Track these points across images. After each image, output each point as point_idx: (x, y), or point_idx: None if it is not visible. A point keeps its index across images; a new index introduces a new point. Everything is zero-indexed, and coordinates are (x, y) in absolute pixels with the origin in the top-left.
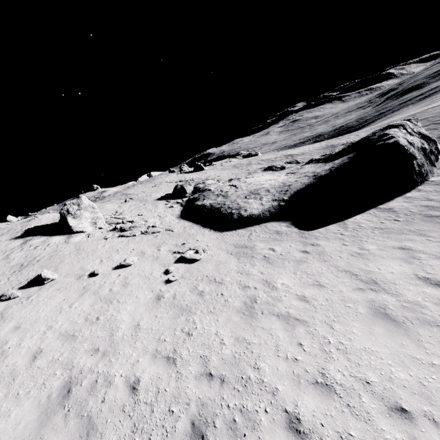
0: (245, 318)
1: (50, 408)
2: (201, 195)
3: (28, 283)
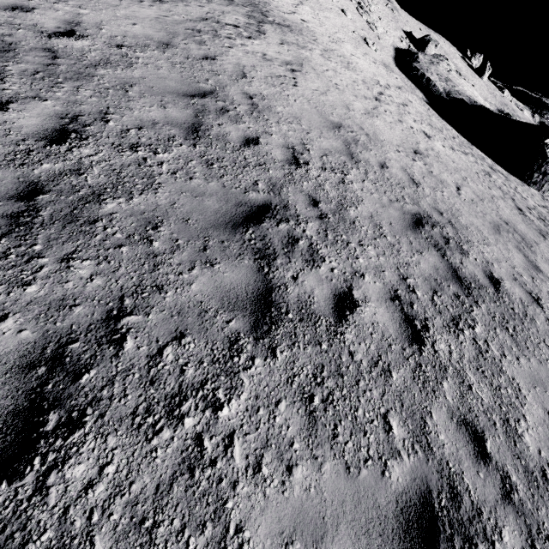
0: (356, 48)
1: None
2: (425, 53)
3: None
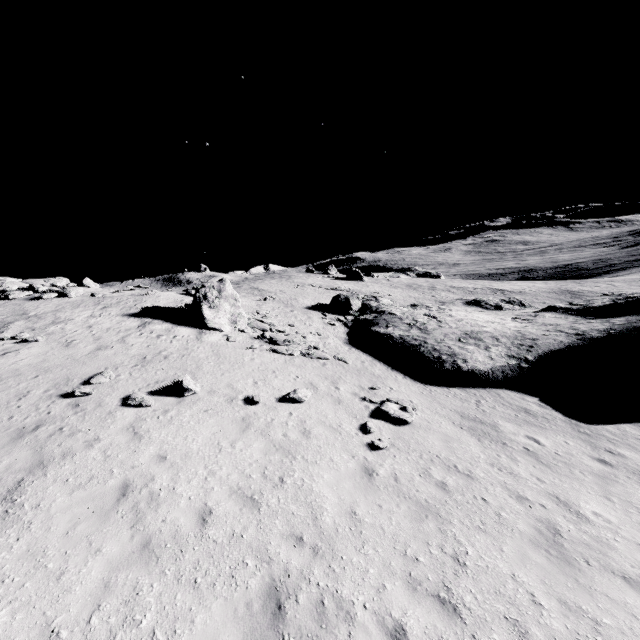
0: (557, 563)
1: (257, 630)
2: (380, 318)
3: (160, 388)
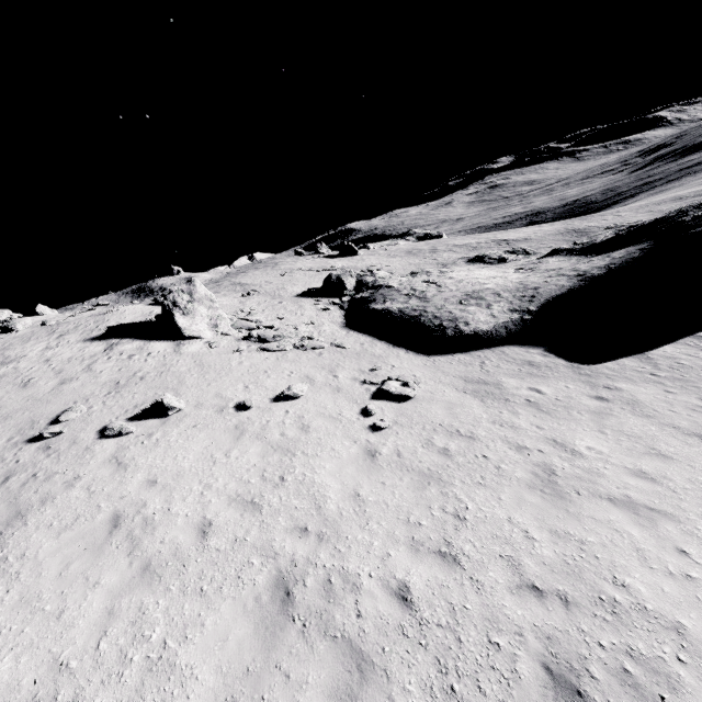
0: (551, 499)
1: (268, 618)
2: (376, 294)
3: (140, 412)
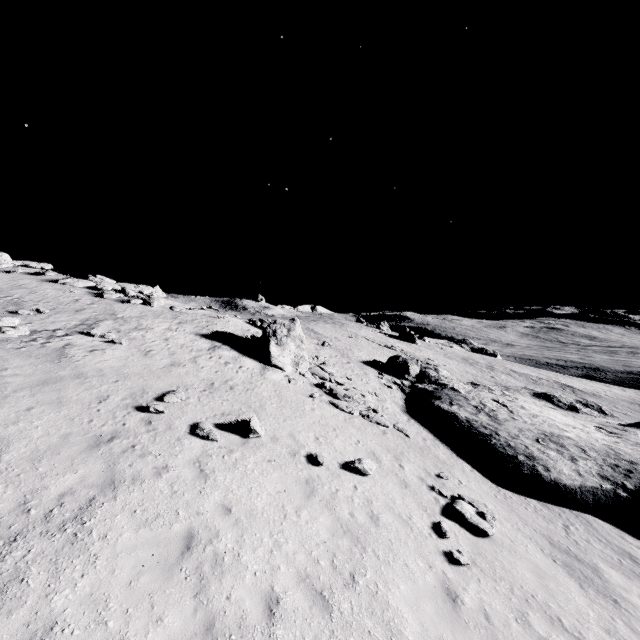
0: None
1: None
2: (442, 392)
3: (225, 422)
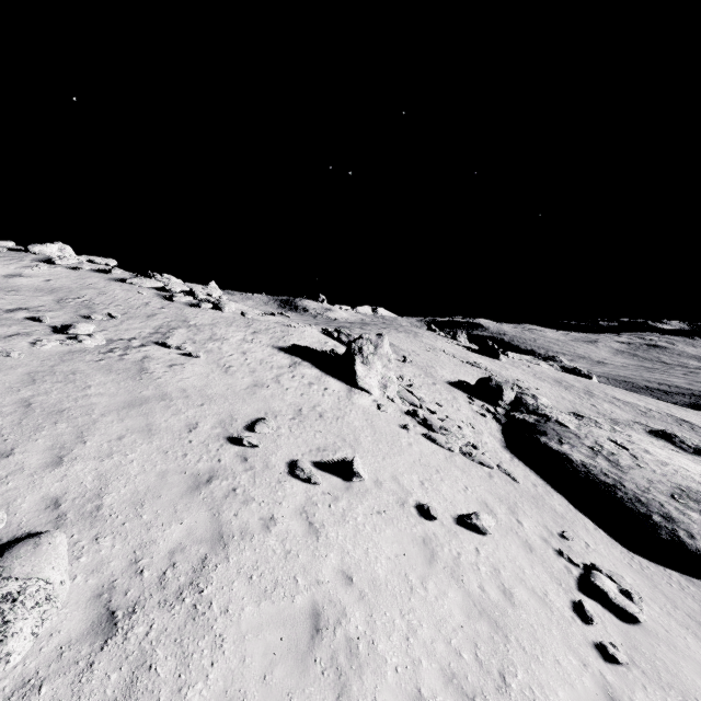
0: None
1: None
2: (547, 426)
3: (323, 460)
